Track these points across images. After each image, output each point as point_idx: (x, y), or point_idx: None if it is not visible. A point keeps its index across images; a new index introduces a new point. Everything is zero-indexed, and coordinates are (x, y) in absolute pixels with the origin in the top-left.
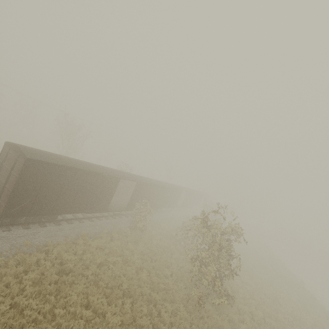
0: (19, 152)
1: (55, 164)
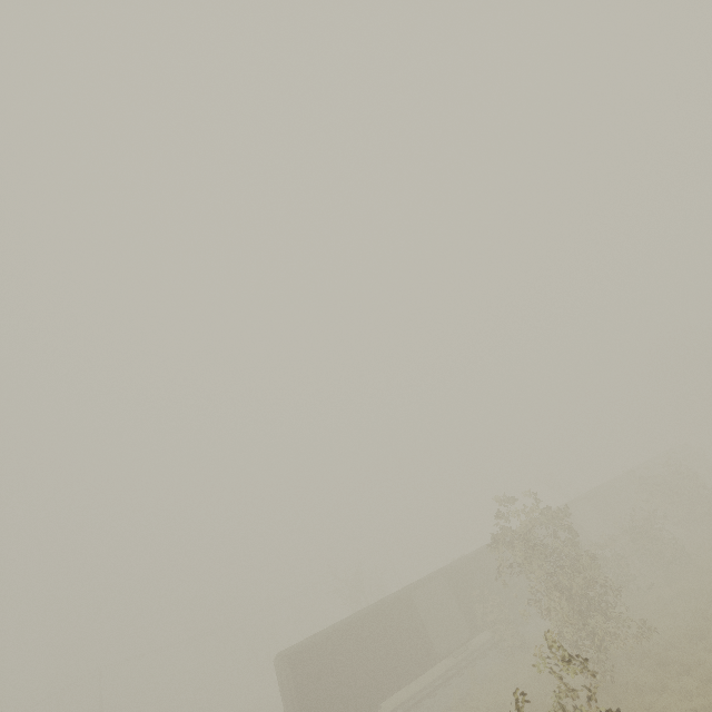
0: (282, 658)
1: (316, 641)
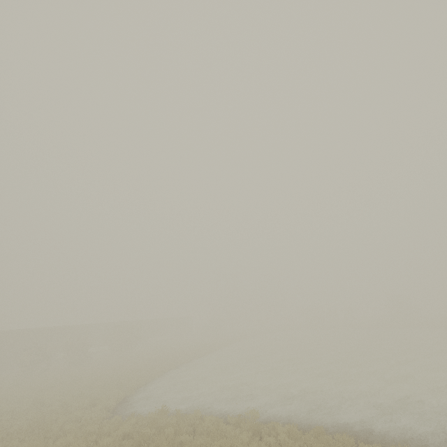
0: None
1: None
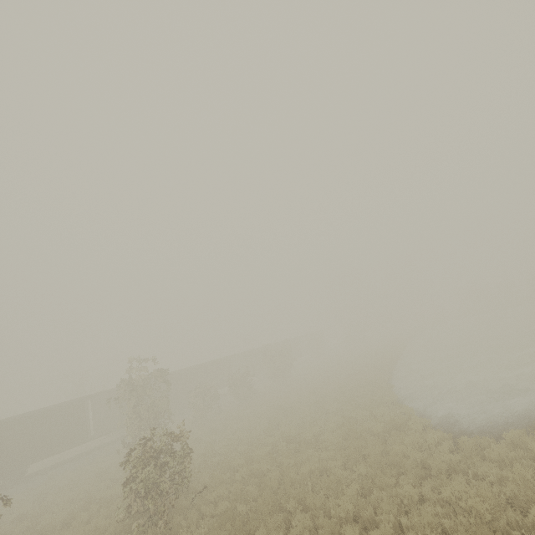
0: None
1: None
